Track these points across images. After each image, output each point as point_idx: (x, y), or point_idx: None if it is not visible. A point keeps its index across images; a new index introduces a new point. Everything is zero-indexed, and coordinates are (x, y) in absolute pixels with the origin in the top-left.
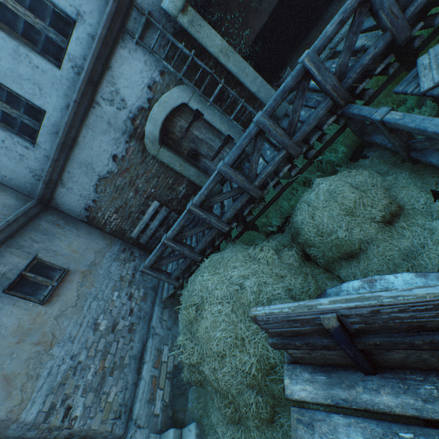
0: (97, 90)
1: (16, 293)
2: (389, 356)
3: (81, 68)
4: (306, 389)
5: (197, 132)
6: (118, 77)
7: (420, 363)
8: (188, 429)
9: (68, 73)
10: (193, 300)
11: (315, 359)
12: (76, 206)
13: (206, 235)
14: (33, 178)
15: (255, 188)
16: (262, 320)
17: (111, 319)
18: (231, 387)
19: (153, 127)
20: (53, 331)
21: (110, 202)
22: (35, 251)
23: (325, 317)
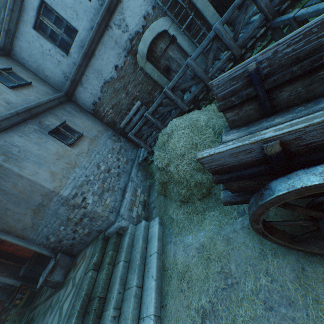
0: (111, 18)
1: (55, 136)
2: (281, 98)
3: (103, 1)
4: (234, 135)
5: (171, 52)
6: (125, 9)
7: (297, 98)
8: (154, 220)
9: (95, 5)
10: (166, 132)
11: (240, 119)
12: (87, 101)
13: (172, 114)
14: (64, 78)
15: (208, 79)
16: (215, 86)
17: (107, 166)
18: (186, 173)
19: (144, 46)
20: (75, 161)
21: (109, 100)
22: (64, 120)
23: (250, 66)
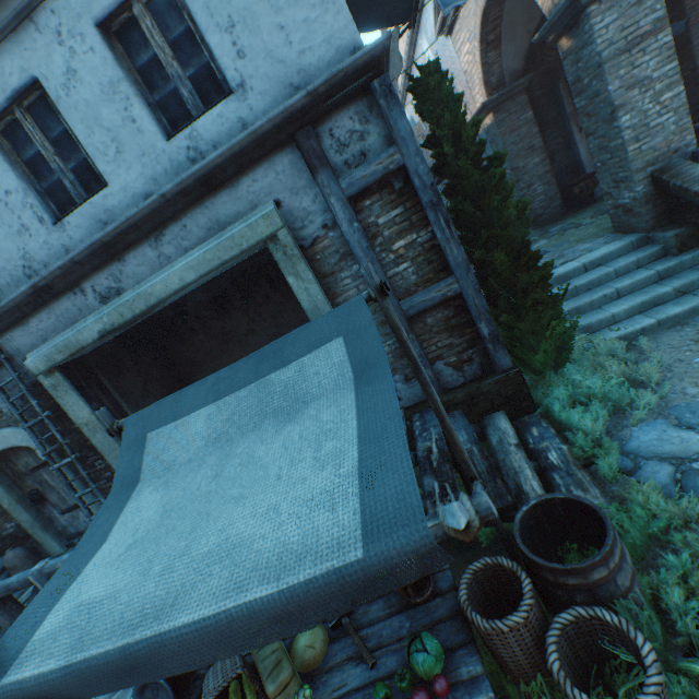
0: None
1: None
2: None
3: None
4: None
5: (49, 475)
6: None
7: None
8: None
9: None
10: None
11: None
12: None
13: None
14: None
15: None
16: None
17: None
18: None
19: None
20: None
21: None
22: None
23: None
